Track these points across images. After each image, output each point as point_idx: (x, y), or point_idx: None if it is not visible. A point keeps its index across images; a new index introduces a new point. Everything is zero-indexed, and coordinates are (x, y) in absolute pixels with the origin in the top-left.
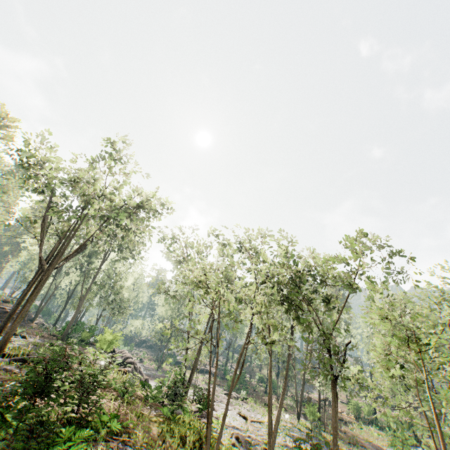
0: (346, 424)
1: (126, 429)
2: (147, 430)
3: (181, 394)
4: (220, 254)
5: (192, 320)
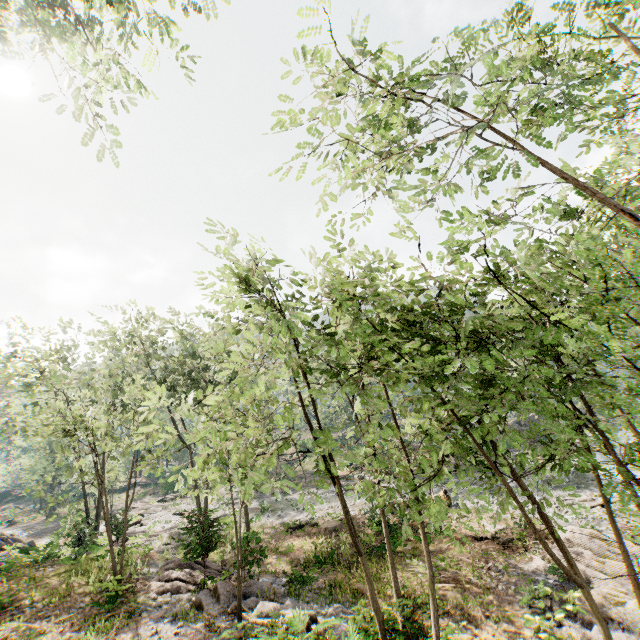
0: (293, 465)
1: (18, 599)
2: (46, 587)
3: (88, 534)
4: (102, 350)
5: (69, 467)
